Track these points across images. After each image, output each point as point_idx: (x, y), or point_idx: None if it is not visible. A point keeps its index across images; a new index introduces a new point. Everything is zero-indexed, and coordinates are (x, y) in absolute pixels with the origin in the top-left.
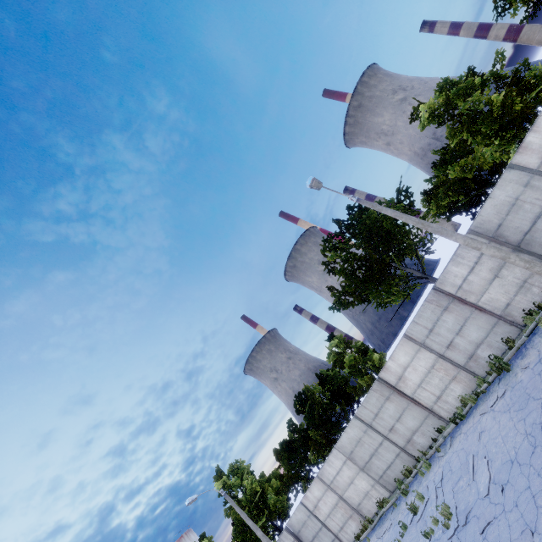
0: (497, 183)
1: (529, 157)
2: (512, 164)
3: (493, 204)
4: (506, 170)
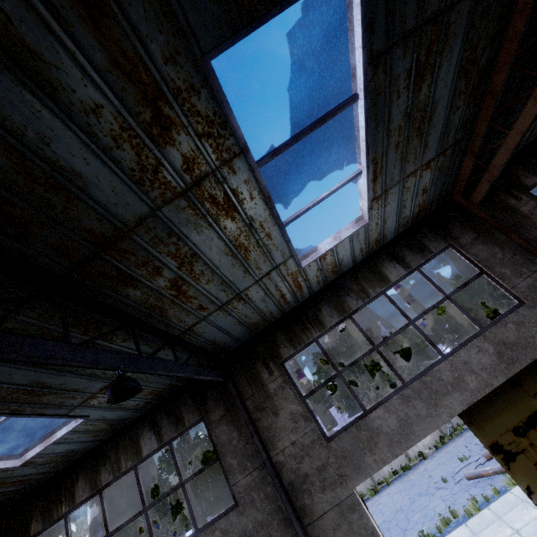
0: None
1: None
2: None
3: None
4: None
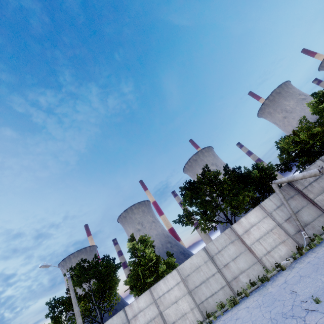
0: (117, 313)
1: (130, 312)
2: (124, 309)
3: (111, 322)
4: (122, 310)
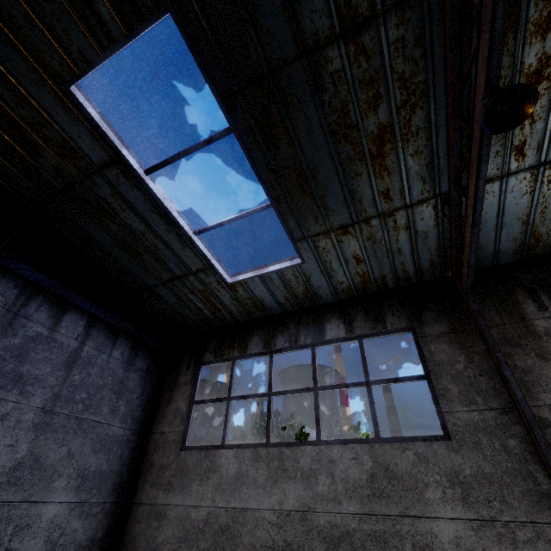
0: None
1: None
2: None
3: None
4: None
